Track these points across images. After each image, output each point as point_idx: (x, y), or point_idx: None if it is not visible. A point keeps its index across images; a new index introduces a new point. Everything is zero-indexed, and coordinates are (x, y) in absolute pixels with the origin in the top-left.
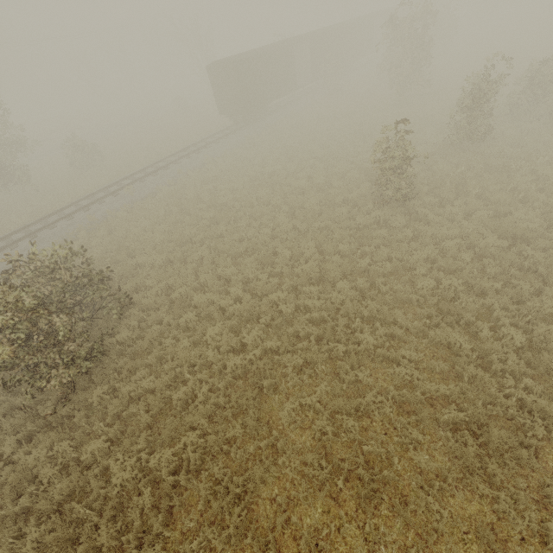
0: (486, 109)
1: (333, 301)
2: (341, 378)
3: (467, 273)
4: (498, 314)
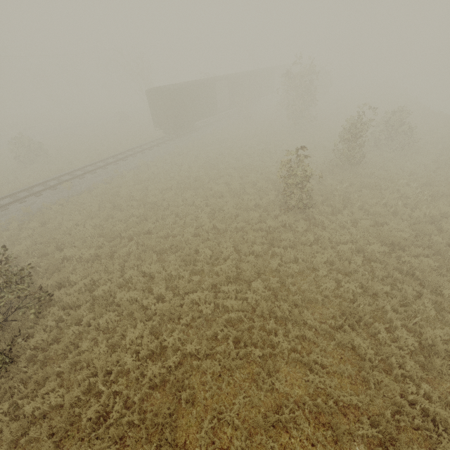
0: (360, 142)
1: (250, 301)
2: (259, 386)
3: (360, 276)
4: (390, 316)
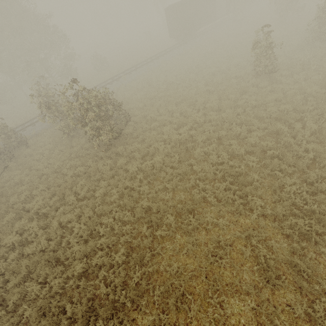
0: None
1: (223, 117)
2: (223, 145)
3: (296, 104)
4: (307, 120)
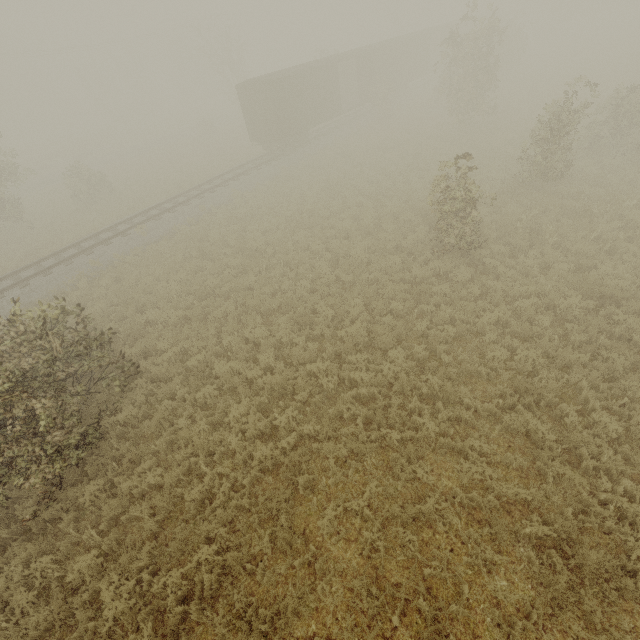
0: (564, 142)
1: (385, 373)
2: (395, 475)
3: (546, 341)
4: (586, 395)
